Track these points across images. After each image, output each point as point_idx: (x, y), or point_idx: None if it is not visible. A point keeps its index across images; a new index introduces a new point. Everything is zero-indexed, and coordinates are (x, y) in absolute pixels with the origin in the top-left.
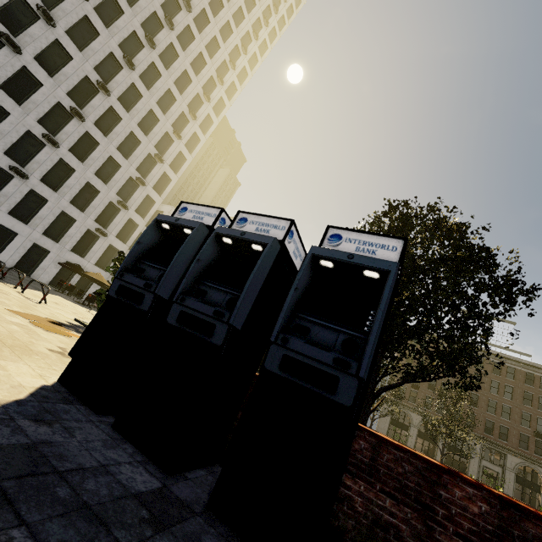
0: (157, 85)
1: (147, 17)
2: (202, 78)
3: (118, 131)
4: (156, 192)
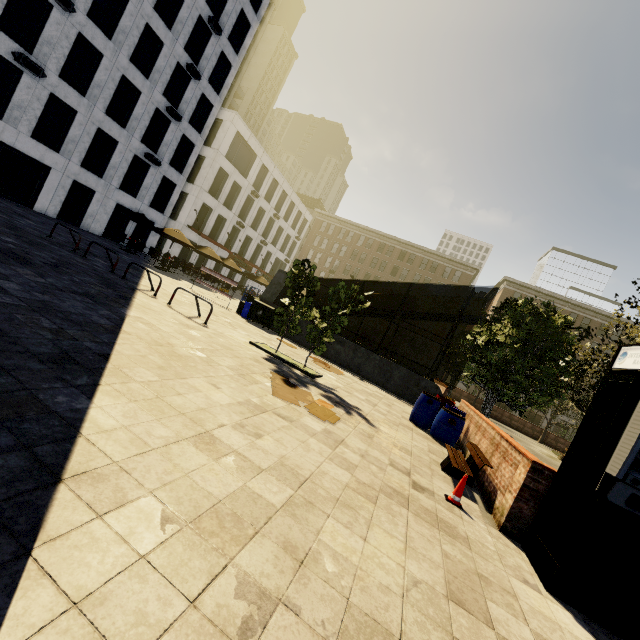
0: None
1: None
2: None
3: None
4: (212, 89)
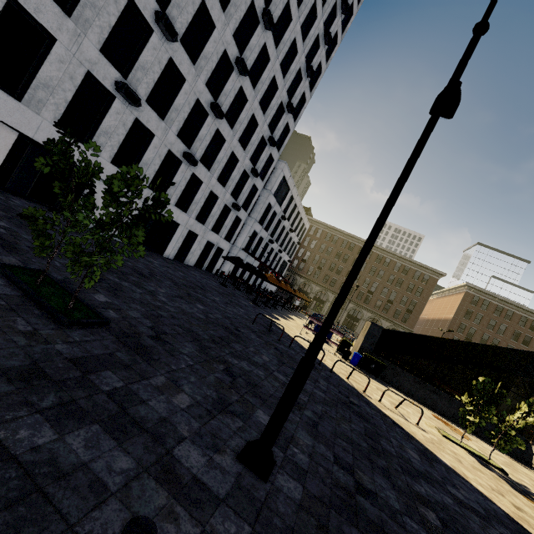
0: None
1: None
2: None
3: (263, 78)
4: (276, 148)
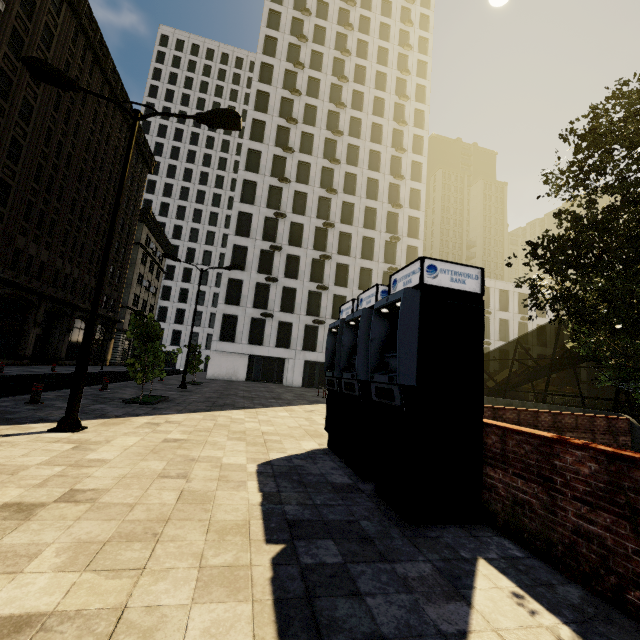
0: (358, 186)
1: (323, 148)
2: (387, 140)
3: (354, 245)
4: None
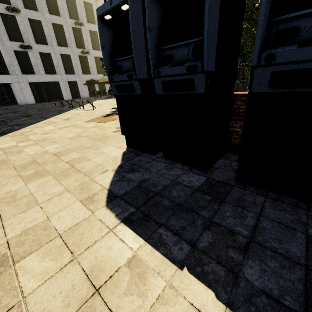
0: None
1: None
2: None
3: None
4: None
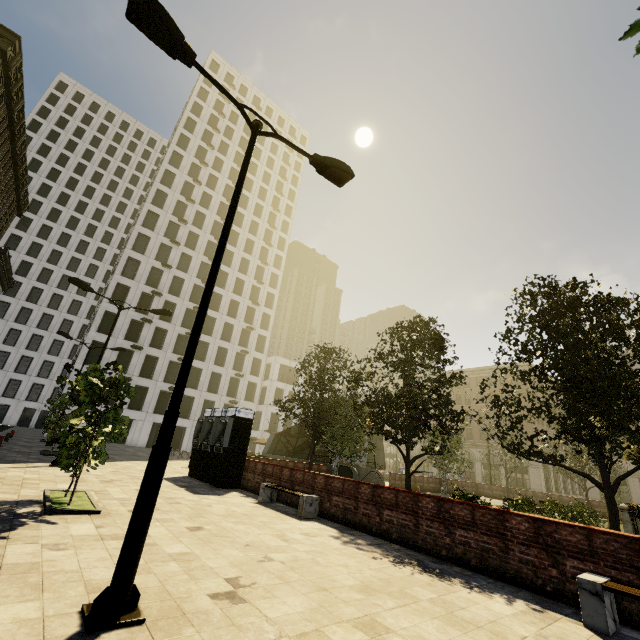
0: (228, 282)
1: (206, 247)
2: (256, 253)
3: (217, 328)
4: (259, 352)
